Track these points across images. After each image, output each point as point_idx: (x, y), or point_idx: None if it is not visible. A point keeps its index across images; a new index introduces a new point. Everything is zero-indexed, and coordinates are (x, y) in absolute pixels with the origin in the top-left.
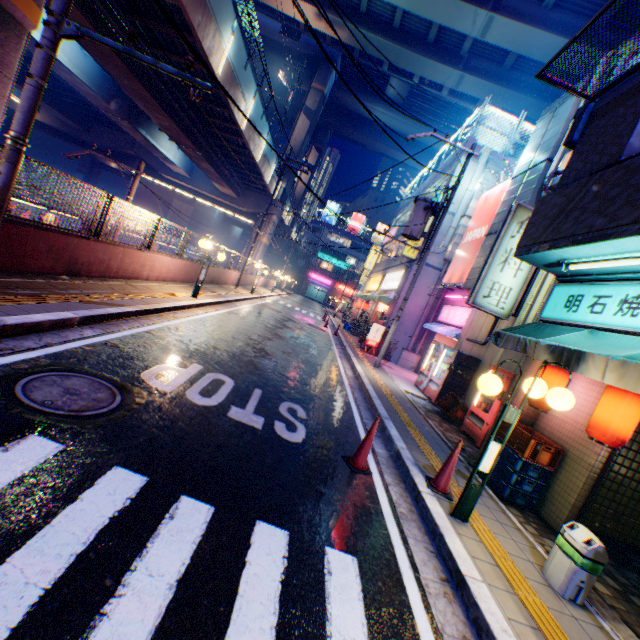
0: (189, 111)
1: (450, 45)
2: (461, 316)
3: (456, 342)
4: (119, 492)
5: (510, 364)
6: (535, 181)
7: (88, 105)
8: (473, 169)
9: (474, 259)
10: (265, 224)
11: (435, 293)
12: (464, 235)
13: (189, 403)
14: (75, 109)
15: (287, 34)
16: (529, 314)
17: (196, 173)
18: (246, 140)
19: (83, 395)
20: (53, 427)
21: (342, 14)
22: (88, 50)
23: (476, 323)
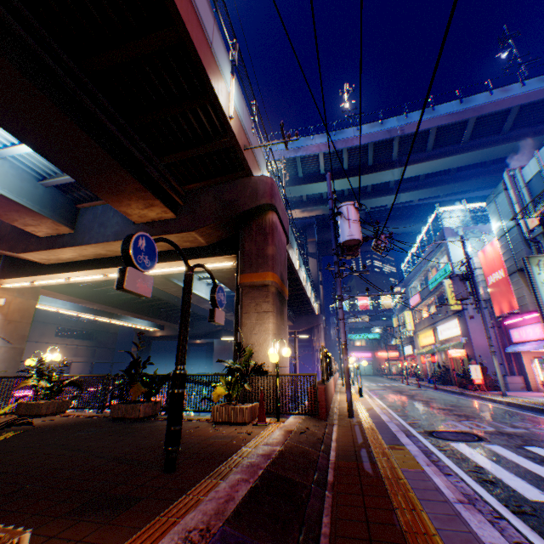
0: None
1: (381, 187)
2: (533, 331)
3: None
4: (540, 450)
5: None
6: (517, 237)
7: (194, 313)
8: (458, 241)
9: (512, 292)
10: (318, 332)
11: (494, 324)
12: (485, 279)
13: (486, 430)
14: None
15: None
16: None
17: None
18: (305, 290)
19: (458, 435)
20: (480, 442)
21: (314, 204)
22: (234, 290)
23: None
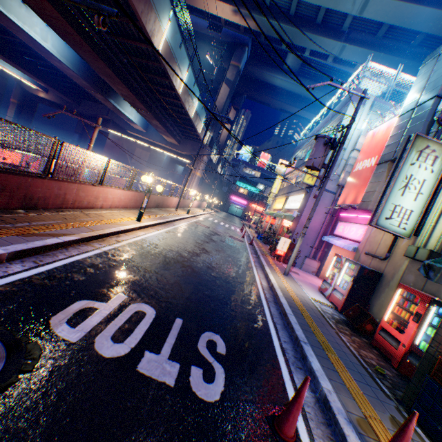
0: (141, 83)
1: (334, 24)
2: (356, 231)
3: (354, 254)
4: None
5: (416, 281)
6: (425, 115)
7: (77, 86)
8: (360, 112)
9: (367, 184)
10: (198, 162)
11: (331, 212)
12: (354, 165)
13: (93, 357)
14: (70, 90)
15: (212, 29)
16: (432, 234)
17: (150, 129)
18: (182, 102)
19: None
20: None
21: (251, 9)
22: (66, 40)
23: (373, 239)
